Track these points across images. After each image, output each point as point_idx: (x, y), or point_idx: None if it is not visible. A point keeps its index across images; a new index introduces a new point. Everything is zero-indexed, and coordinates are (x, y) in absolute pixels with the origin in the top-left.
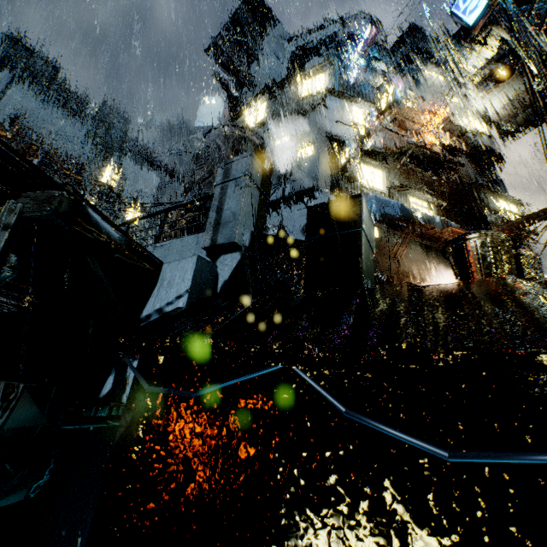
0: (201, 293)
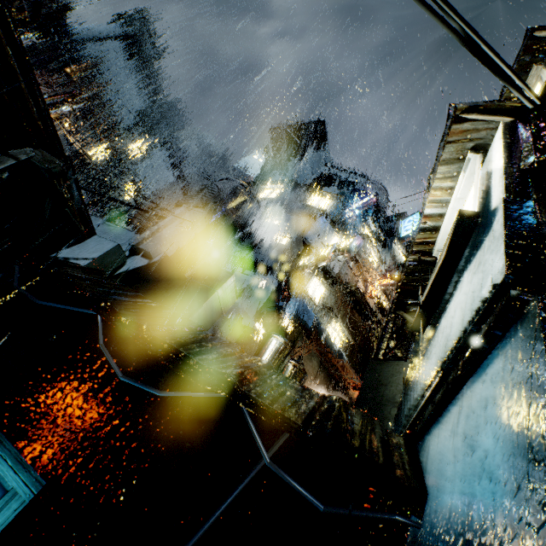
0: (102, 266)
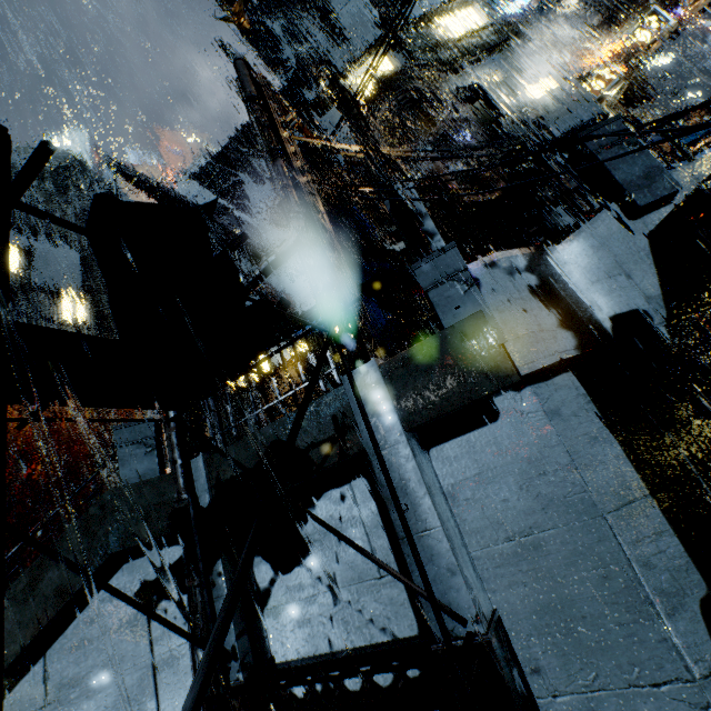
0: None
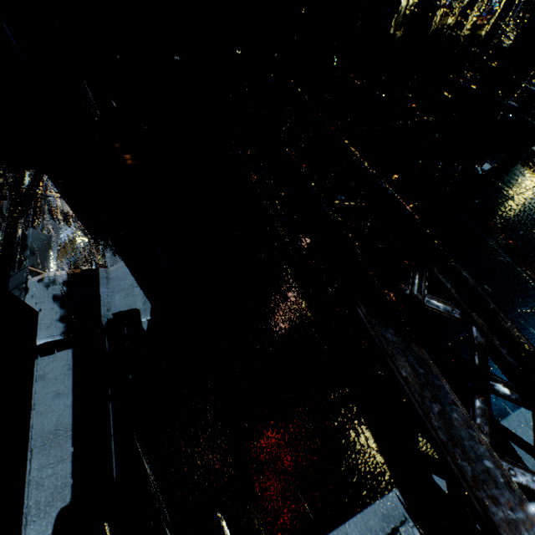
0: None
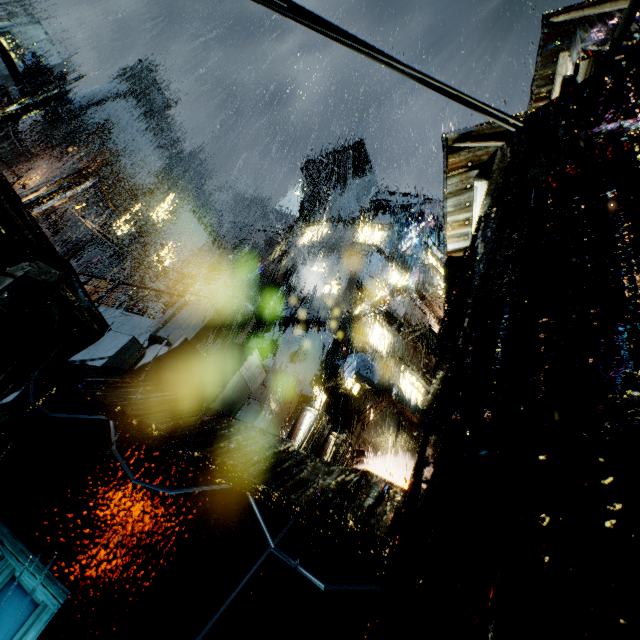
0: (119, 363)
